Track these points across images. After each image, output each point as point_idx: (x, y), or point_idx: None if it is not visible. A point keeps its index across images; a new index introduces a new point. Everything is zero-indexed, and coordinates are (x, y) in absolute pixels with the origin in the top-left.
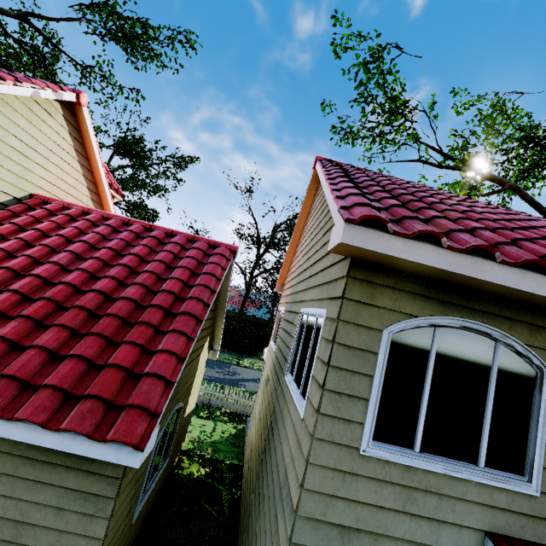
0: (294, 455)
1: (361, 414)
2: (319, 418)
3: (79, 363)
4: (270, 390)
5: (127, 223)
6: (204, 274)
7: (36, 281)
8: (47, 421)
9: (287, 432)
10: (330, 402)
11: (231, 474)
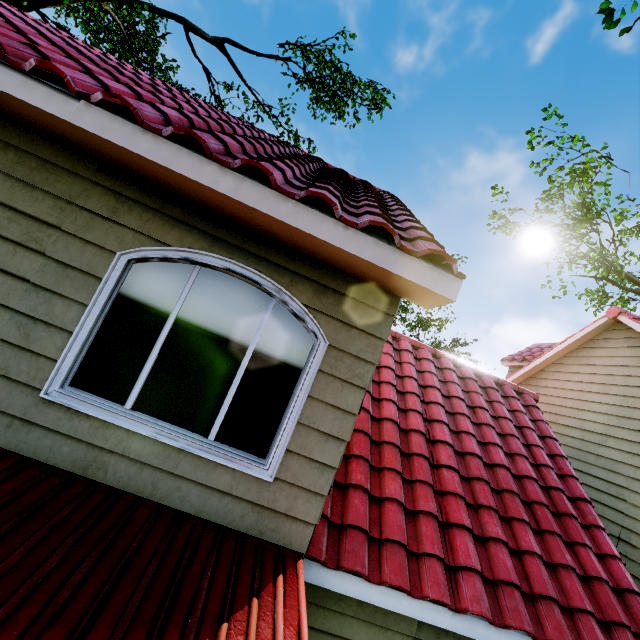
0: None
1: None
2: None
3: (574, 576)
4: None
5: (434, 354)
6: (548, 438)
7: (451, 450)
8: None
9: None
10: None
11: None
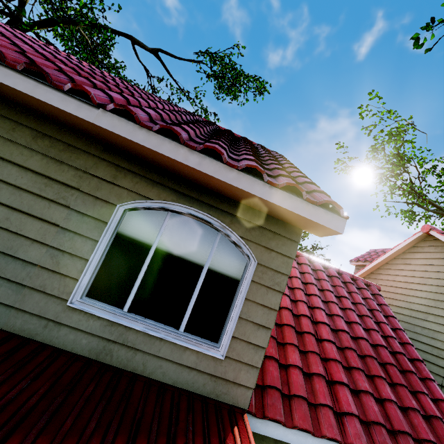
0: None
1: None
2: None
3: (419, 416)
4: None
5: (309, 260)
6: (390, 316)
7: (328, 328)
8: None
9: None
10: None
11: None
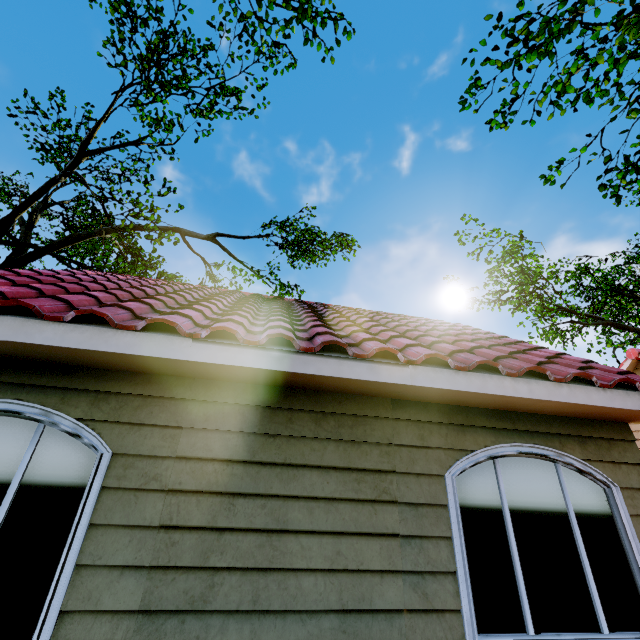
0: None
1: None
2: None
3: None
4: None
5: None
6: None
7: None
8: None
9: None
10: None
11: None
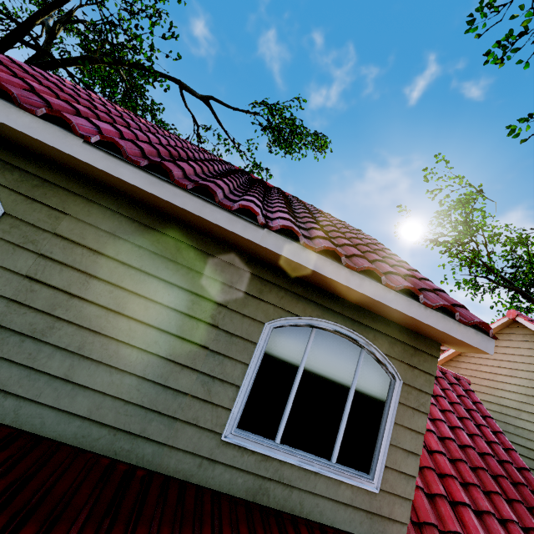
0: None
1: None
2: None
3: None
4: None
5: None
6: (487, 417)
7: (435, 437)
8: None
9: None
10: None
11: None
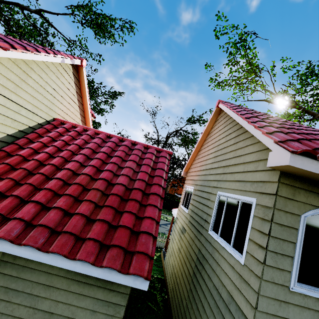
0: (239, 286)
1: (289, 265)
2: (265, 267)
3: (104, 225)
4: (190, 237)
5: (109, 136)
6: (158, 169)
7: (69, 172)
8: (94, 260)
9: (223, 269)
10: (271, 258)
11: (159, 284)
